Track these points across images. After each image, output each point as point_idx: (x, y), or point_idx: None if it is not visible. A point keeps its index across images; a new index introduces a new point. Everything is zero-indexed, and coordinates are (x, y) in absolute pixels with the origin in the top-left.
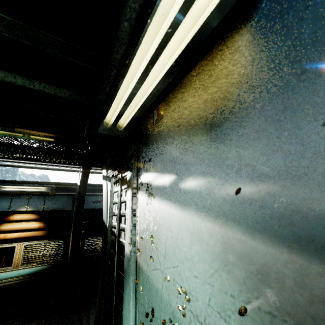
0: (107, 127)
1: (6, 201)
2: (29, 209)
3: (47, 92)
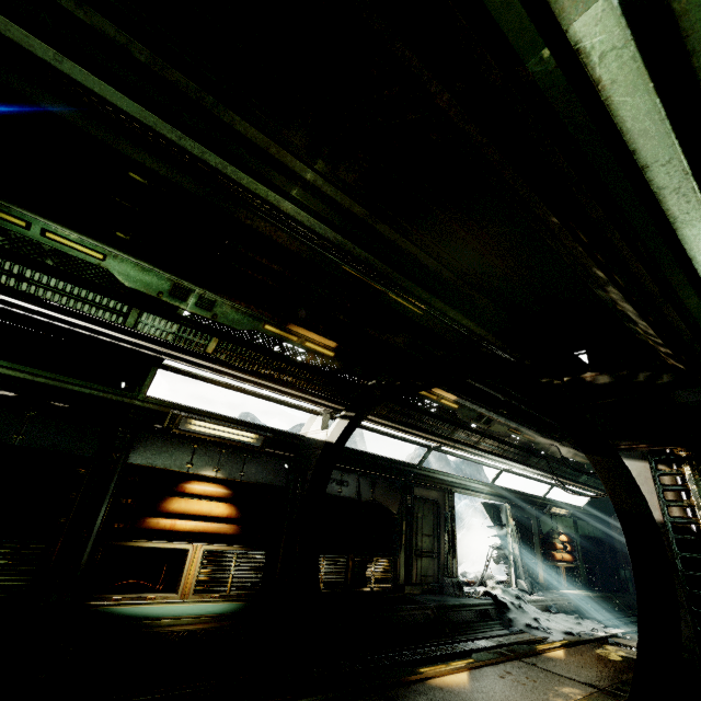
0: None
1: (186, 452)
2: (219, 476)
3: None
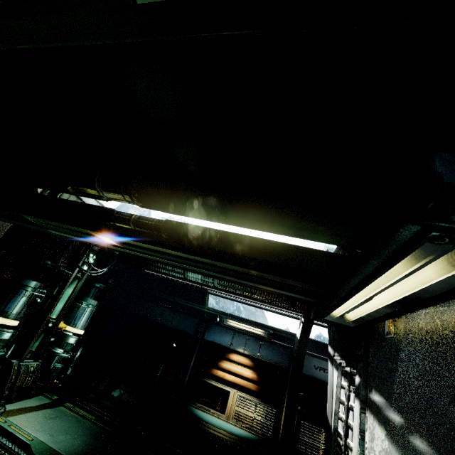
0: (334, 317)
1: (229, 337)
2: (246, 352)
3: (287, 294)
